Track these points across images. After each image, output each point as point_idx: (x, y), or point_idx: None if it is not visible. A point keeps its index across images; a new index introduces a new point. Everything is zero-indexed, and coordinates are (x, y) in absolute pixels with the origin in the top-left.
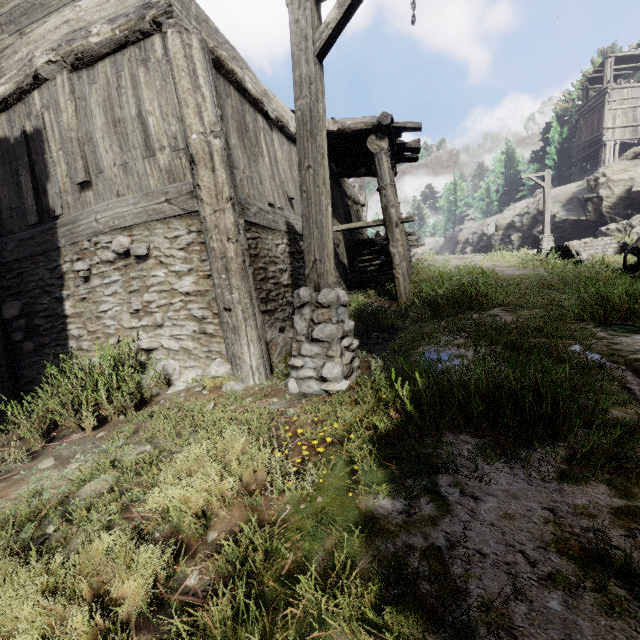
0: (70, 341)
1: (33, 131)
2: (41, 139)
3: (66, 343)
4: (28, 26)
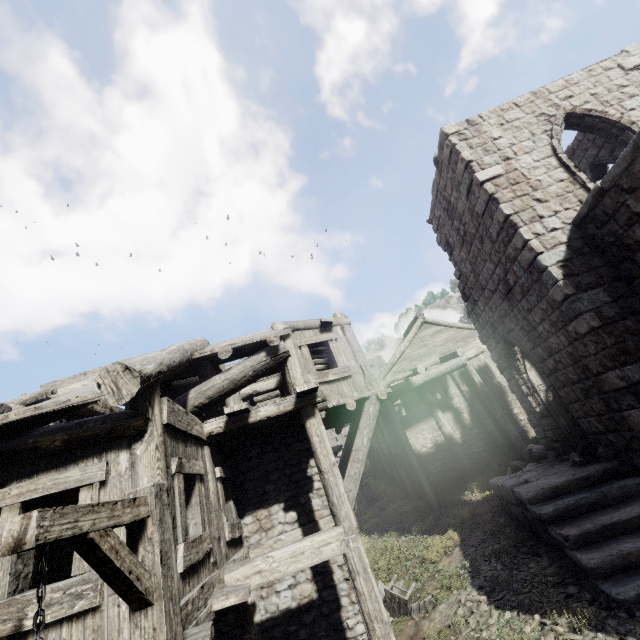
0: (522, 422)
1: (485, 364)
2: (488, 366)
3: (520, 423)
4: (468, 340)
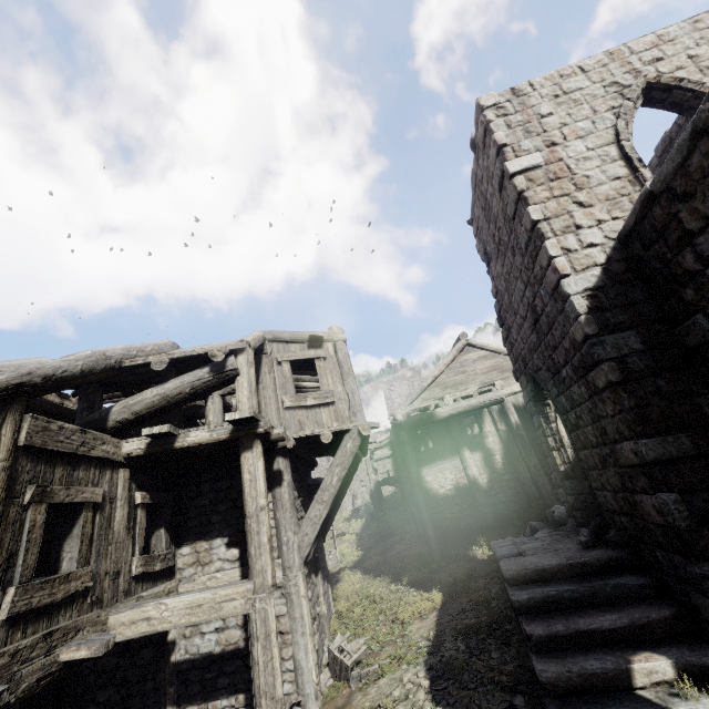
0: None
1: None
2: None
3: None
4: None
